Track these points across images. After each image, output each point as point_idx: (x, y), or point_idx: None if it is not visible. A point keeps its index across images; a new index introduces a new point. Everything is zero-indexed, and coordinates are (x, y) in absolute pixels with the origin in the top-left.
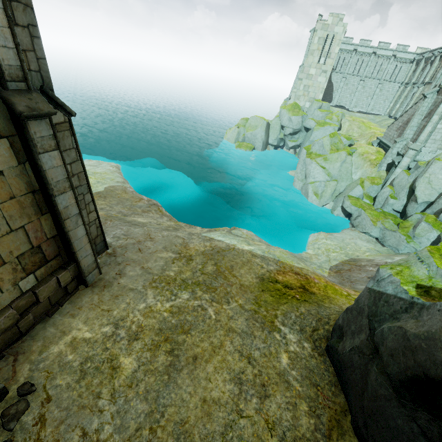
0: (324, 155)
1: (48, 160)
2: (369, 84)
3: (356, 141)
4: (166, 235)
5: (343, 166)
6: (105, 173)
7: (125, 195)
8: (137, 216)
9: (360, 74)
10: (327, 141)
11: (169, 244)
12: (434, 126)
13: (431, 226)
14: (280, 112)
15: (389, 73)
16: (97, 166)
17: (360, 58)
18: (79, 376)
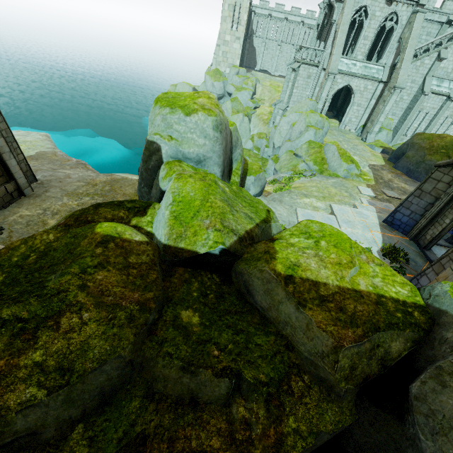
0: (228, 117)
1: None
2: (285, 49)
3: (262, 104)
4: (81, 175)
5: (242, 126)
6: (35, 141)
7: (55, 157)
8: (65, 170)
9: (277, 39)
10: (229, 105)
11: (82, 179)
12: (291, 91)
13: (273, 162)
14: (205, 78)
15: (300, 39)
16: (27, 135)
17: (275, 23)
18: (26, 225)
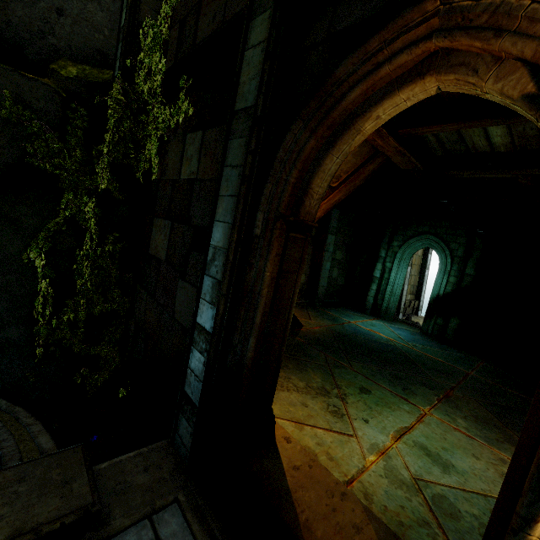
0: None
1: (429, 256)
2: None
3: None
4: None
5: None
6: None
7: None
8: None
9: None
10: None
11: None
12: None
13: None
14: None
15: None
16: None
17: None
18: None
